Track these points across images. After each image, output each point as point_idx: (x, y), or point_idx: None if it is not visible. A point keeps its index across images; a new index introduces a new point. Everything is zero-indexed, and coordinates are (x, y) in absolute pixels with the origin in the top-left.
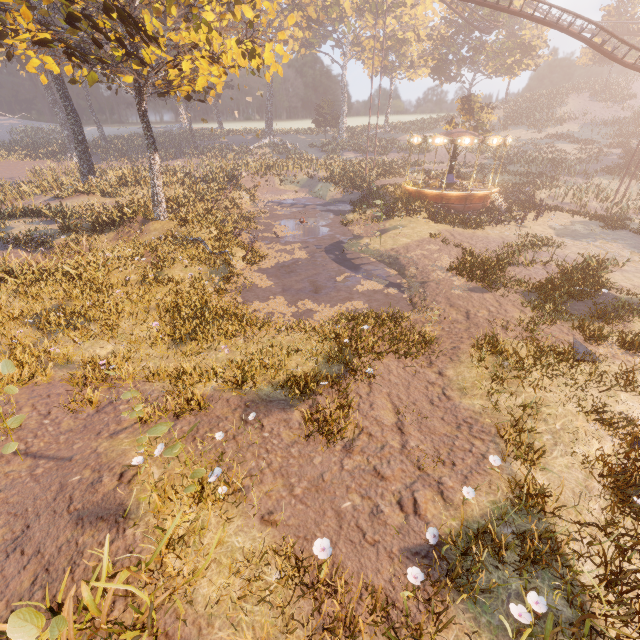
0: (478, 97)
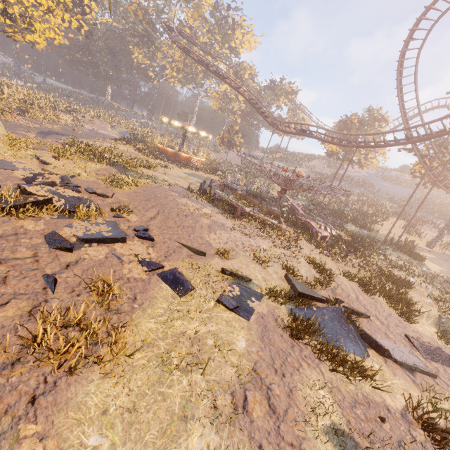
0: (236, 128)
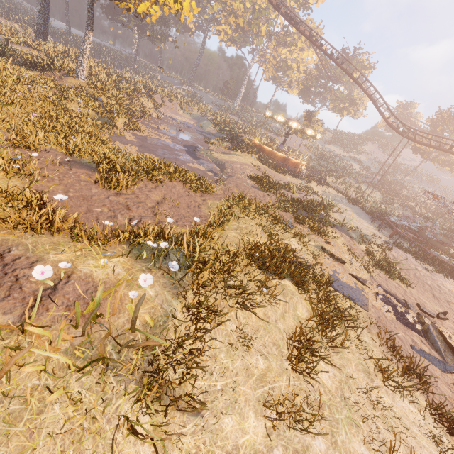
0: (316, 113)
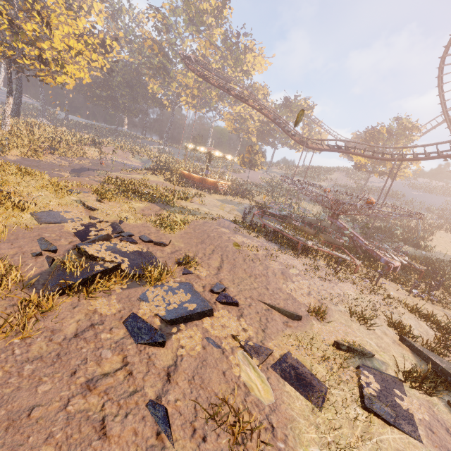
0: (256, 147)
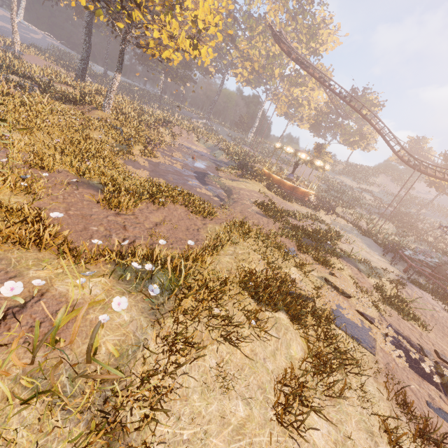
0: (326, 146)
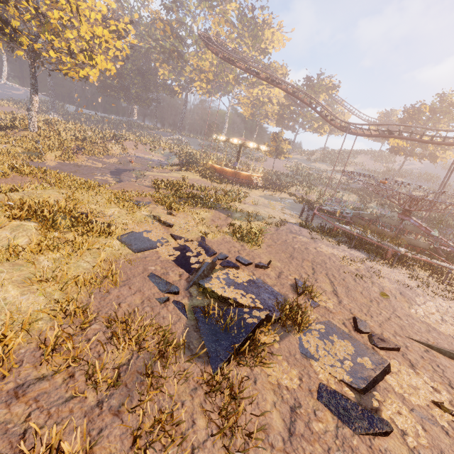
0: (282, 134)
